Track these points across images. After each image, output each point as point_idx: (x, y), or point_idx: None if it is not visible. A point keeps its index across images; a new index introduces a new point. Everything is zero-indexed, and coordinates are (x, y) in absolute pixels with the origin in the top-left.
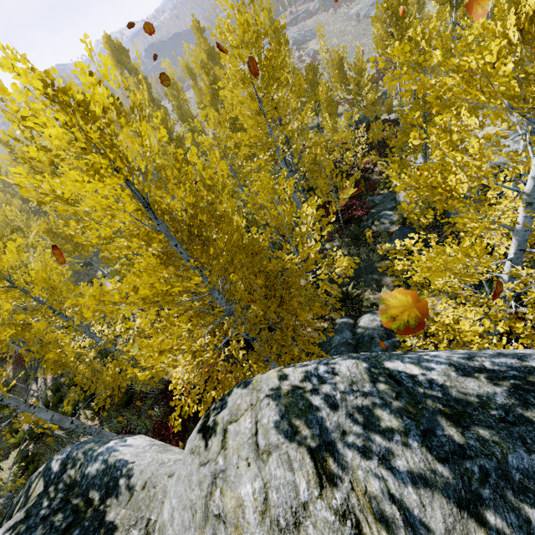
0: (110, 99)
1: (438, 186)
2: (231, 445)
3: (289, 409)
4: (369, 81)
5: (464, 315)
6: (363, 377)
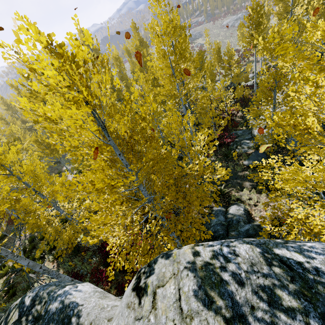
0: (89, 54)
1: (298, 125)
2: (159, 306)
3: (204, 281)
4: (236, 62)
5: (312, 213)
6: (259, 260)
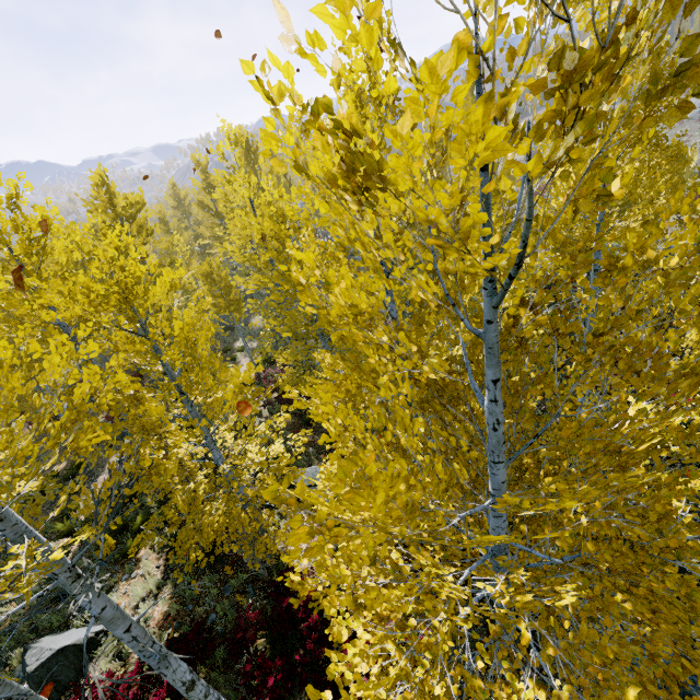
0: None
1: None
2: None
3: None
4: None
5: None
6: None
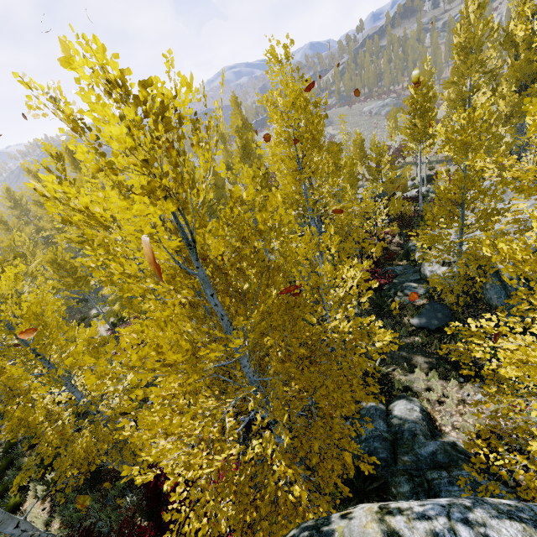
0: (190, 109)
1: None
2: None
3: None
4: (389, 161)
5: None
6: None
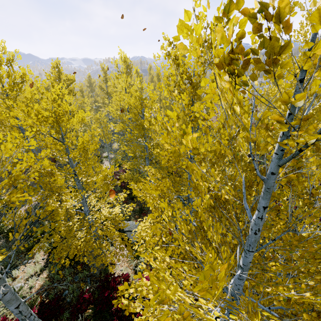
0: None
1: None
2: None
3: None
4: None
5: None
6: None
